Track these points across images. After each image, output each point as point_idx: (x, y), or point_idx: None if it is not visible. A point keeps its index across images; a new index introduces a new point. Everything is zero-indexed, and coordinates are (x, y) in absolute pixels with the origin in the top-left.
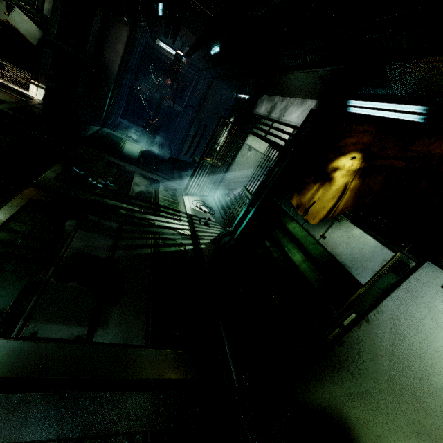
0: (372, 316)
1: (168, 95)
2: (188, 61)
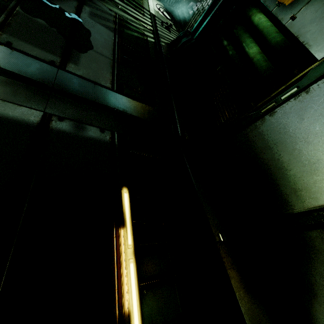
0: (315, 87)
1: None
2: None
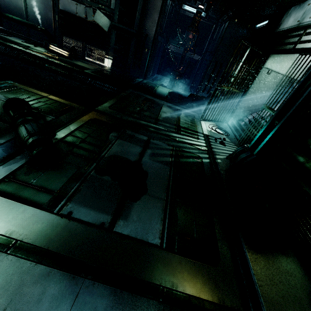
0: None
1: (190, 48)
2: (207, 14)
